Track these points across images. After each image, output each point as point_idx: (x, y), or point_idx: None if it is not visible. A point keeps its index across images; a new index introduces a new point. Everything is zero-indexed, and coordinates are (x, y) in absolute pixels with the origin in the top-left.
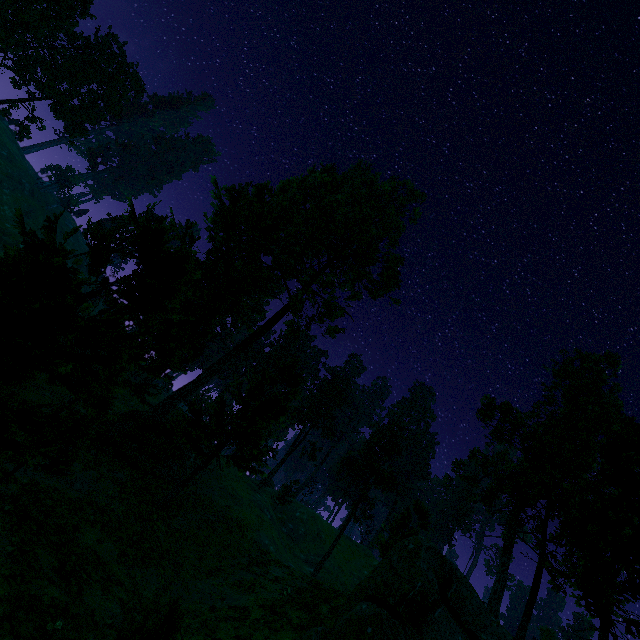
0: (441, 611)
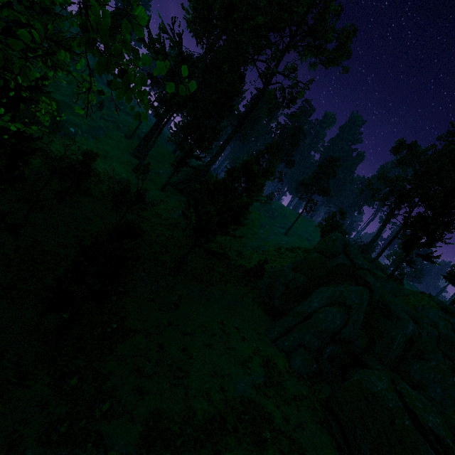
0: (341, 256)
